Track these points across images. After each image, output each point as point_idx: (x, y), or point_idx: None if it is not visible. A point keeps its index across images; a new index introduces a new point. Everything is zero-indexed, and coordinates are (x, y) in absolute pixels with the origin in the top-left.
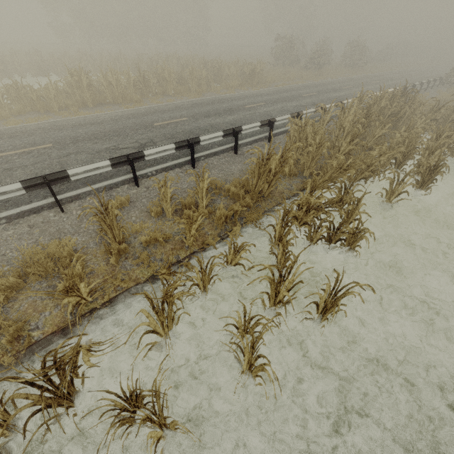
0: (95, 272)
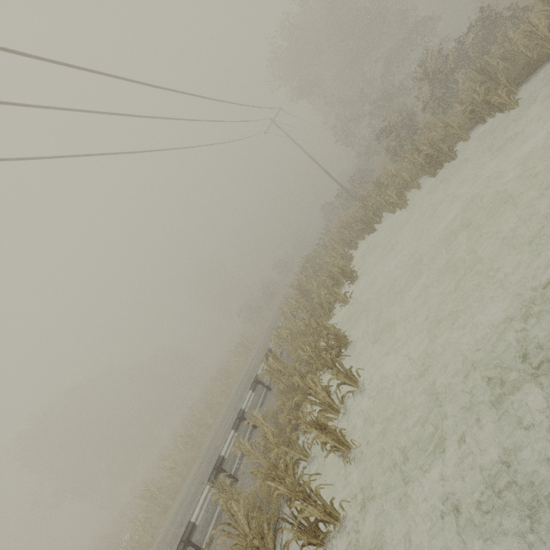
0: None
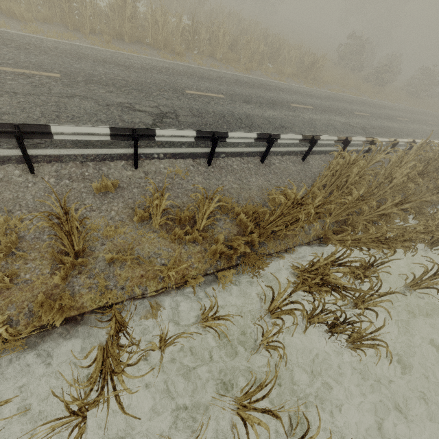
0: (31, 282)
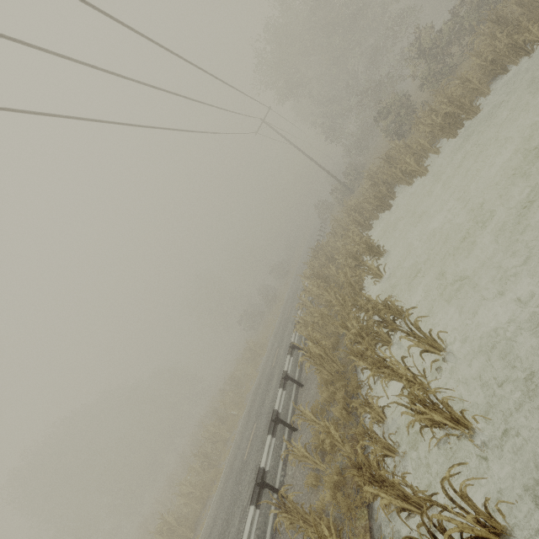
0: None
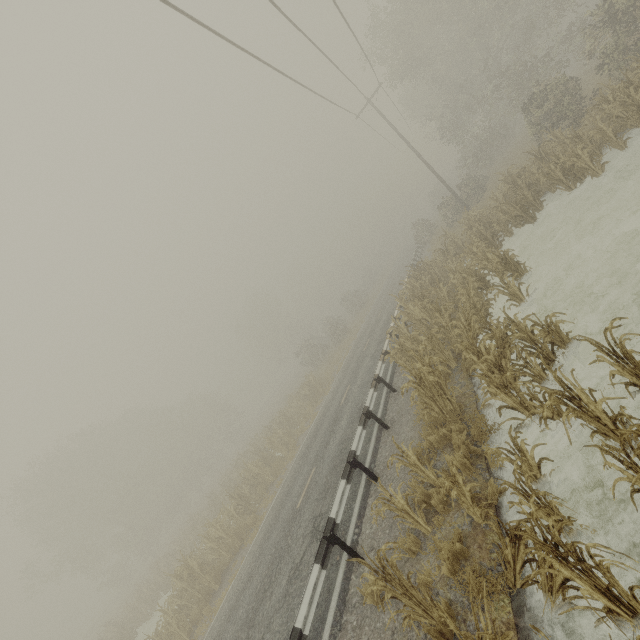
0: None
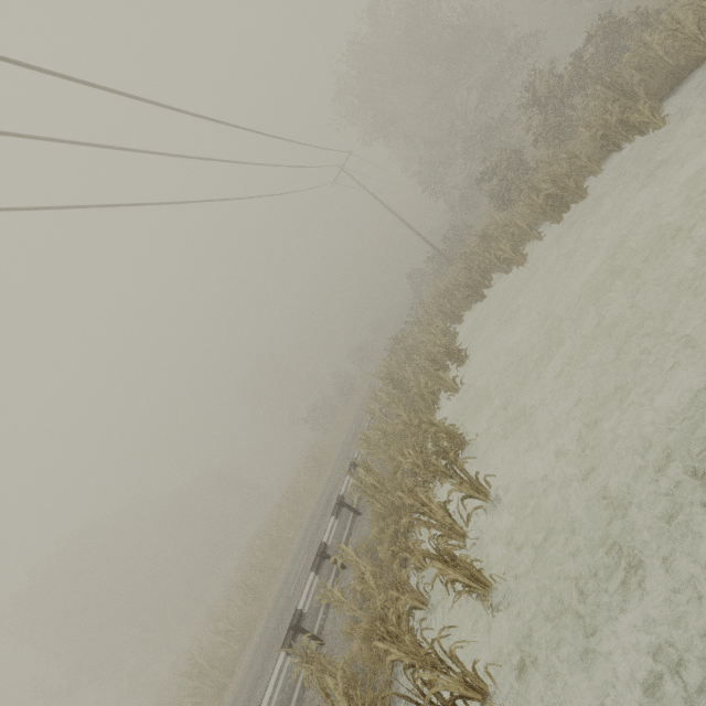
0: None
